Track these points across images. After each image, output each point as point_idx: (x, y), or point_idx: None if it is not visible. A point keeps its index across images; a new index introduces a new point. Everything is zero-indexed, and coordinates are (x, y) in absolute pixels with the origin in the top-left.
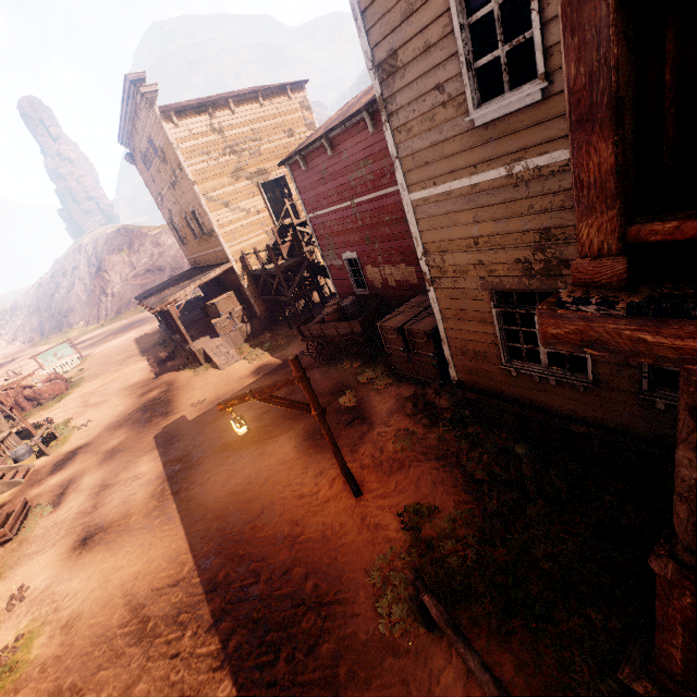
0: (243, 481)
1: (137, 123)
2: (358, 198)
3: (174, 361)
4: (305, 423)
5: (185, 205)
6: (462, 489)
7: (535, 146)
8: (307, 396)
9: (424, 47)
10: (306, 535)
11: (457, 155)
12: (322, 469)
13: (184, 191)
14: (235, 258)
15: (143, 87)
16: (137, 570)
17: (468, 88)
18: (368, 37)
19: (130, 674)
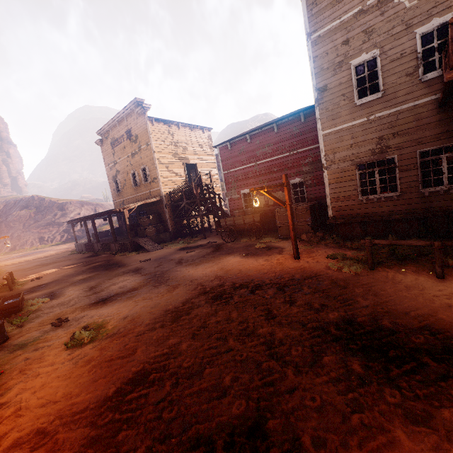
0: (216, 268)
1: (123, 122)
2: (260, 161)
3: (101, 255)
4: (239, 253)
5: (138, 165)
6: (350, 250)
7: (378, 110)
8: (287, 194)
9: (339, 83)
10: (279, 269)
11: (347, 115)
12: (267, 259)
13: (142, 157)
14: (165, 195)
15: (144, 104)
16: (168, 296)
17: (355, 94)
18: (315, 81)
19: (207, 312)
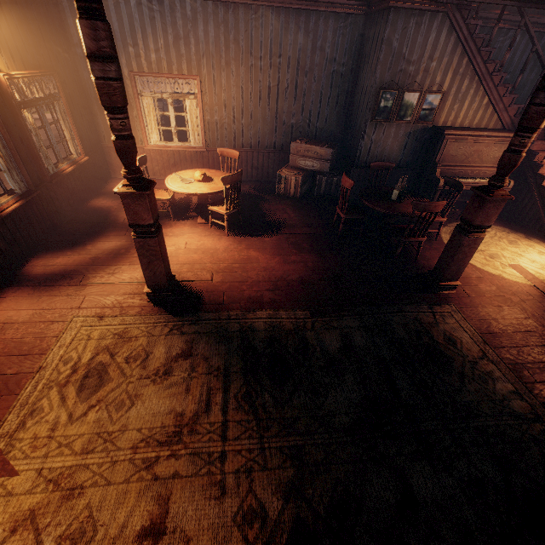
0: None
1: None
2: None
3: None
4: None
5: None
6: None
7: None
8: None
9: None
10: None
11: None
12: None
13: None
14: None
15: None
16: None
17: None
18: None
19: None
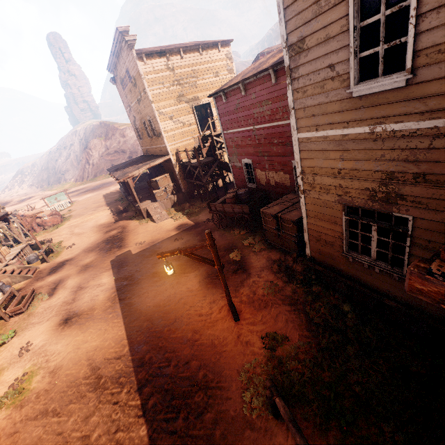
0: (165, 299)
1: (120, 59)
2: (258, 125)
3: (127, 212)
4: (206, 266)
5: (145, 115)
6: (305, 328)
7: (394, 116)
8: (214, 257)
9: (325, 38)
10: (202, 341)
11: (336, 113)
12: (215, 299)
13: (145, 106)
14: (172, 153)
15: (127, 37)
16: (96, 344)
17: (352, 70)
18: (286, 26)
19: (88, 409)
